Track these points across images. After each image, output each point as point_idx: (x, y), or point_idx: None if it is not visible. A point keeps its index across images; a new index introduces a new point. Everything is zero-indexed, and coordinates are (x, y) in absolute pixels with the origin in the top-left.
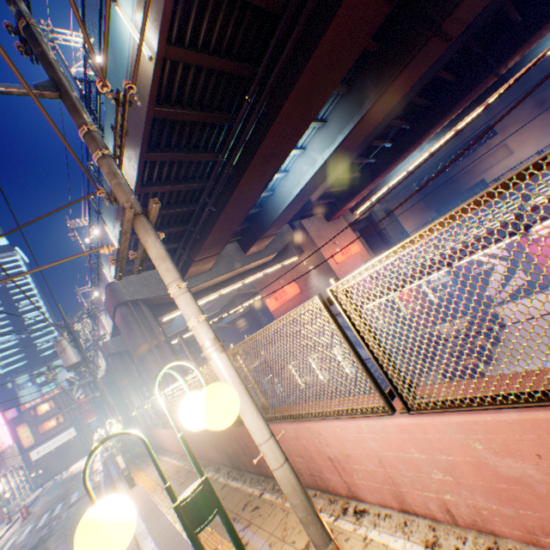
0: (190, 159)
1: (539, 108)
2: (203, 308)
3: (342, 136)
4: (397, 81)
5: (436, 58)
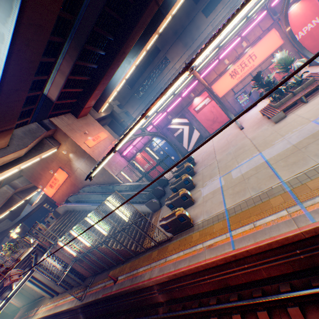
0: None
1: (185, 48)
2: None
3: None
4: None
5: None
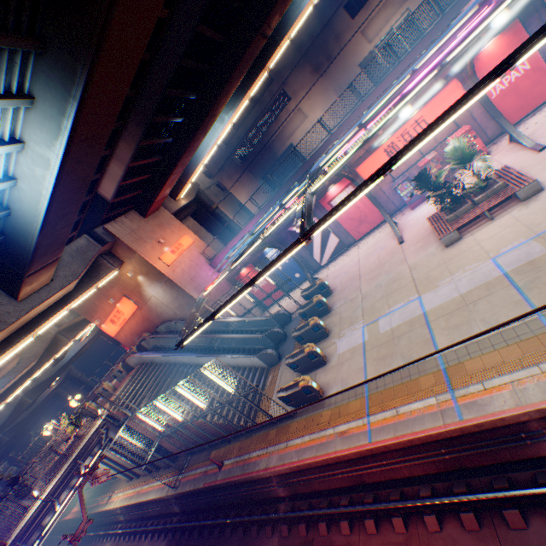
0: None
1: (317, 74)
2: (2, 374)
3: (69, 120)
4: (112, 32)
5: (164, 2)
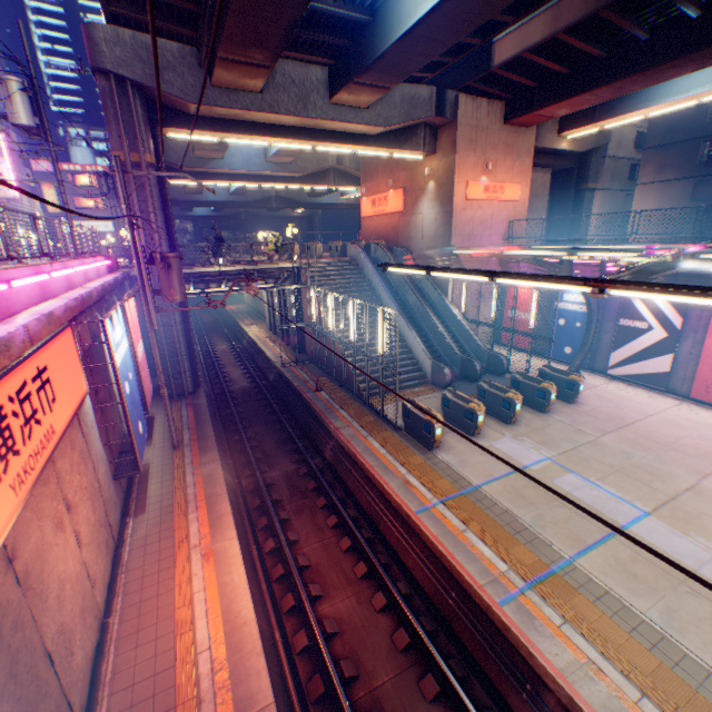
0: None
1: None
2: (275, 161)
3: None
4: None
5: None
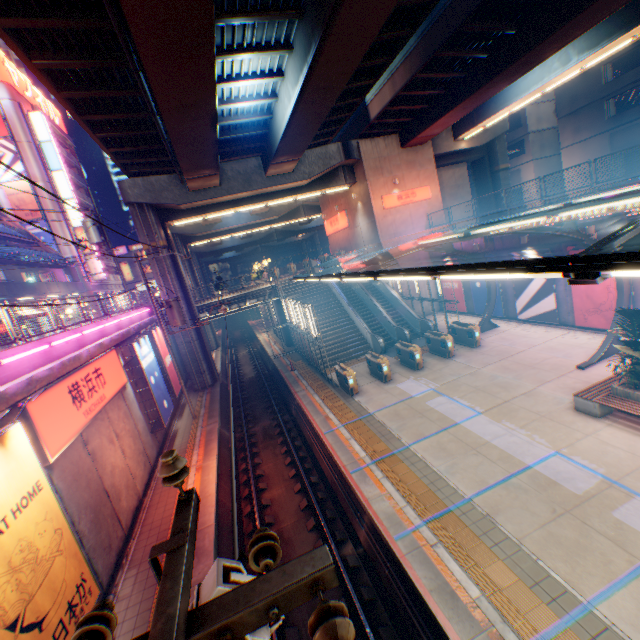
0: (112, 96)
1: None
2: (257, 213)
3: (302, 77)
4: (339, 21)
5: None
